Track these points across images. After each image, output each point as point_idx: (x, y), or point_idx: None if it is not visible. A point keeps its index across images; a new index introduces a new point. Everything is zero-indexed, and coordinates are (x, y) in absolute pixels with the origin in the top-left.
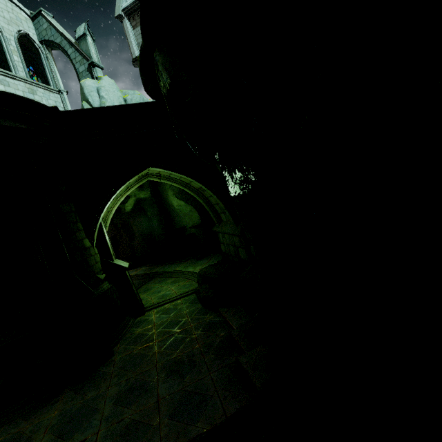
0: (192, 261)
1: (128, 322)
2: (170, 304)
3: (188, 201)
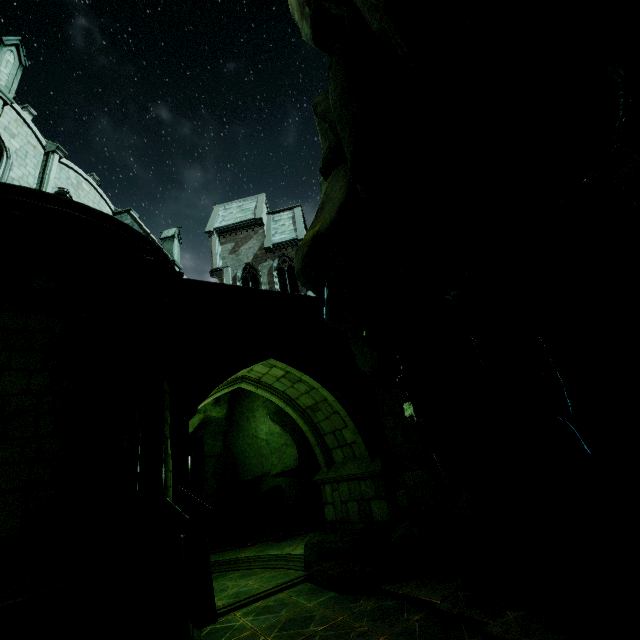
0: (266, 544)
1: (192, 631)
2: (266, 601)
3: (287, 426)
